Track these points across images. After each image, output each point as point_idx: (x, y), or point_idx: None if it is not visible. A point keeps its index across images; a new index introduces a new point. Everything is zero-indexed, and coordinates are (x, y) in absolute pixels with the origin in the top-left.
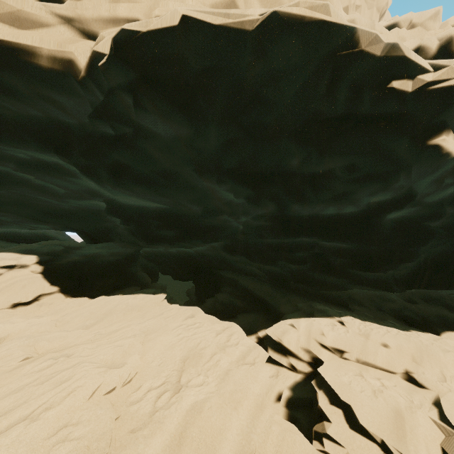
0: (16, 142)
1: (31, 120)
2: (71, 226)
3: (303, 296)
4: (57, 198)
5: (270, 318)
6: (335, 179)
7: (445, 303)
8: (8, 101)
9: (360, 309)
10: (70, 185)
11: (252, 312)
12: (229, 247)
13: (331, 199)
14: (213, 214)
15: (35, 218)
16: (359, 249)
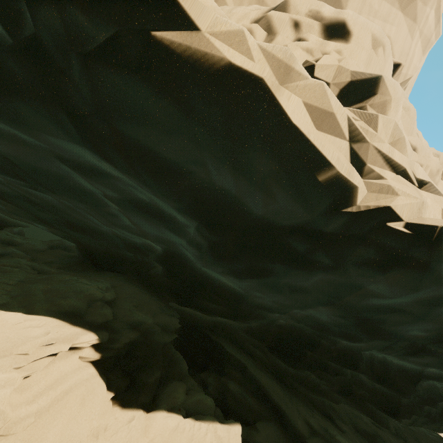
0: (166, 195)
1: (215, 190)
2: (78, 239)
3: (299, 398)
4: (108, 223)
5: (288, 435)
6: (438, 358)
7: (404, 437)
8: (222, 171)
9: (348, 430)
10: (150, 229)
11: (269, 421)
12: (257, 332)
13: (411, 361)
14: (280, 313)
15: (46, 221)
16: (394, 397)
